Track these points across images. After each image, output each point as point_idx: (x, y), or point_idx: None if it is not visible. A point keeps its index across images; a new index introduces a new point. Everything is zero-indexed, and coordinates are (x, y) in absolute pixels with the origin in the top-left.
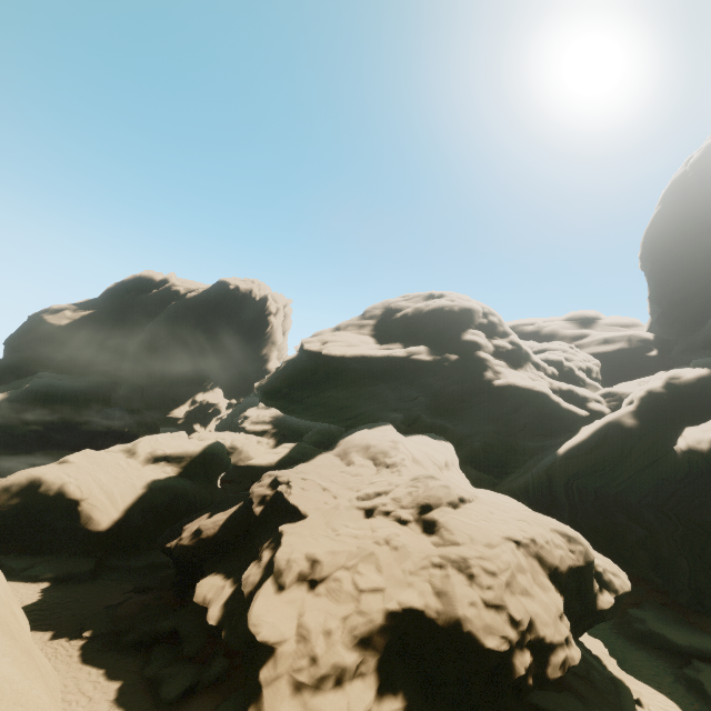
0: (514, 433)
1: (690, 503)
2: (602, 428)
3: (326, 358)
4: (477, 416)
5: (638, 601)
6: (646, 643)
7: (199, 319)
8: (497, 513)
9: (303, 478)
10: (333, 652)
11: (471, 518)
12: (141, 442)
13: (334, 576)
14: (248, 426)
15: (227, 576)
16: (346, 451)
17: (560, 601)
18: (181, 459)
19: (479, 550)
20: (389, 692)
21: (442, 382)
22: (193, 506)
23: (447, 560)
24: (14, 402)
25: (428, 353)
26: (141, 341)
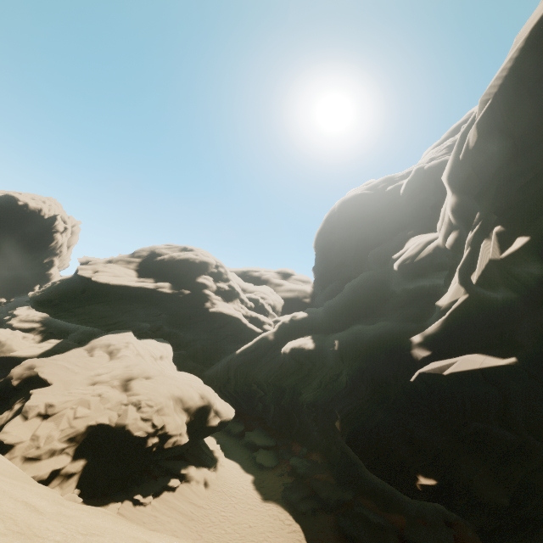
0: (220, 340)
1: (278, 378)
2: (259, 340)
3: (94, 283)
4: (198, 328)
5: (254, 428)
6: (246, 446)
7: None
8: (170, 381)
9: (56, 363)
10: (51, 444)
11: (153, 383)
12: None
13: (62, 412)
14: (15, 323)
15: None
16: (93, 347)
17: (185, 418)
18: None
19: (149, 397)
20: (79, 458)
21: (178, 306)
22: None
23: (130, 402)
24: None
25: (170, 288)
26: None
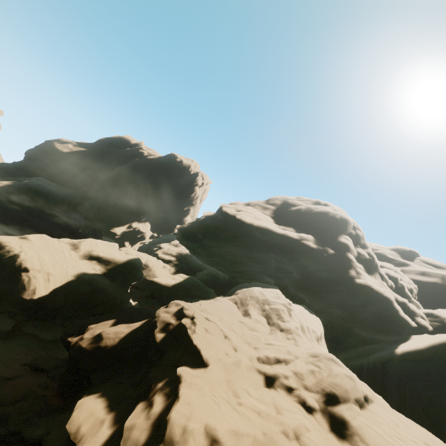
0: (355, 322)
1: None
2: (440, 345)
3: (238, 221)
4: (331, 300)
5: None
6: None
7: (151, 173)
8: (402, 427)
9: (207, 317)
10: None
11: (384, 430)
12: (85, 242)
13: None
14: (160, 253)
15: (110, 404)
16: (242, 301)
17: None
18: (109, 263)
19: None
20: None
21: (316, 267)
22: (106, 301)
23: None
24: (14, 189)
25: (314, 242)
26: (109, 177)
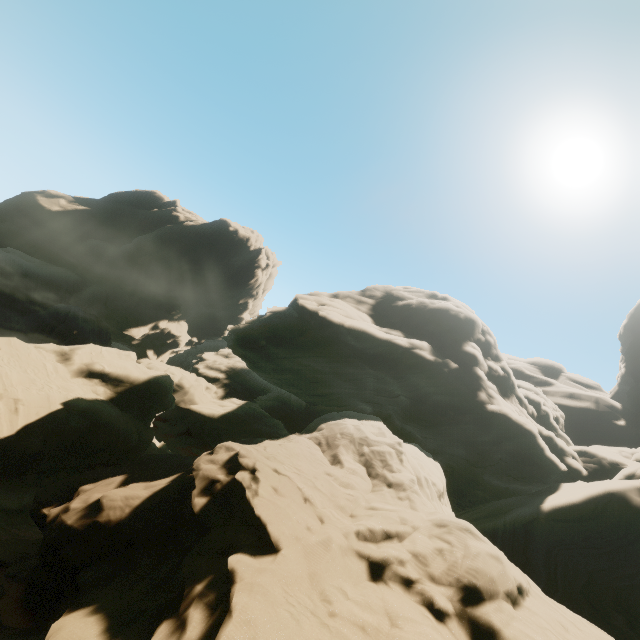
0: (485, 466)
1: None
2: (602, 496)
3: (321, 320)
4: (453, 435)
5: None
6: None
7: (189, 248)
8: (572, 631)
9: (276, 469)
10: None
11: None
12: (81, 349)
13: None
14: (202, 368)
15: (111, 626)
16: (329, 441)
17: None
18: (119, 382)
19: None
20: None
21: (432, 388)
22: (113, 443)
23: None
24: None
25: (430, 352)
26: (124, 251)
